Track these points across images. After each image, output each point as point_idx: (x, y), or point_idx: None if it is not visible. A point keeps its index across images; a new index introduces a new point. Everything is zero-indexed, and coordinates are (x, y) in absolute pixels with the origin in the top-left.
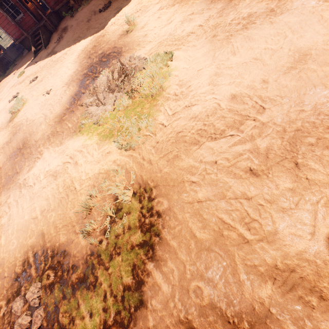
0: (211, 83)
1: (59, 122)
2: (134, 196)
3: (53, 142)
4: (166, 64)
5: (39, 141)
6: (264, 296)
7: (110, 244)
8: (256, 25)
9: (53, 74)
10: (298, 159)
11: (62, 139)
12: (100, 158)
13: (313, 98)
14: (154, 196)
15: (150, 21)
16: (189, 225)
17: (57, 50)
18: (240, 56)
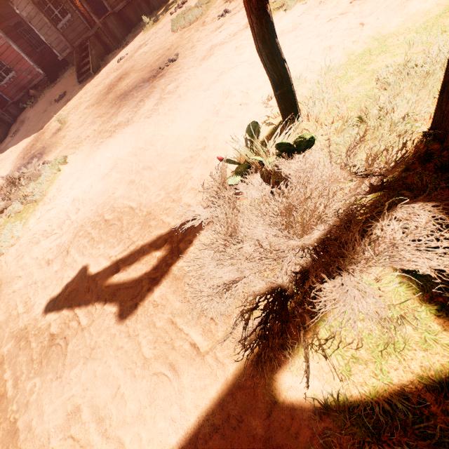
0: (71, 187)
1: None
2: None
3: None
4: (59, 168)
5: None
6: (5, 350)
7: None
8: (115, 134)
9: None
10: (70, 248)
11: None
12: None
13: (101, 199)
14: None
15: (73, 121)
16: None
17: (9, 146)
18: (95, 162)
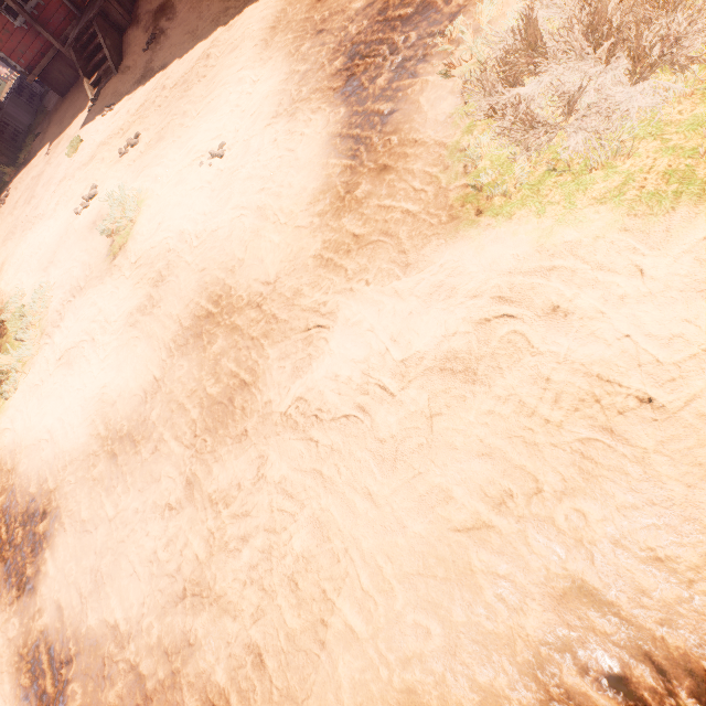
0: None
1: (340, 211)
2: None
3: (363, 270)
4: None
5: (284, 279)
6: None
7: None
8: None
9: (198, 112)
10: None
11: (400, 252)
12: (697, 275)
13: None
14: None
15: None
16: None
17: (163, 61)
18: None
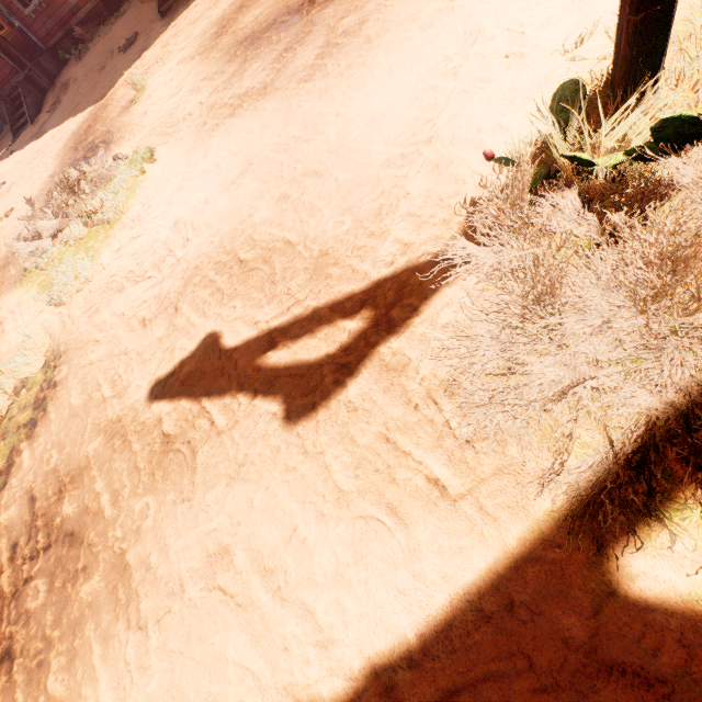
0: (168, 202)
1: (4, 267)
2: (44, 367)
3: None
4: (142, 169)
5: None
6: (91, 449)
7: (1, 430)
8: (242, 111)
9: (26, 179)
10: (180, 302)
11: None
12: (31, 320)
13: (227, 225)
14: (59, 363)
15: (159, 87)
16: (72, 393)
17: (46, 128)
18: (208, 161)
